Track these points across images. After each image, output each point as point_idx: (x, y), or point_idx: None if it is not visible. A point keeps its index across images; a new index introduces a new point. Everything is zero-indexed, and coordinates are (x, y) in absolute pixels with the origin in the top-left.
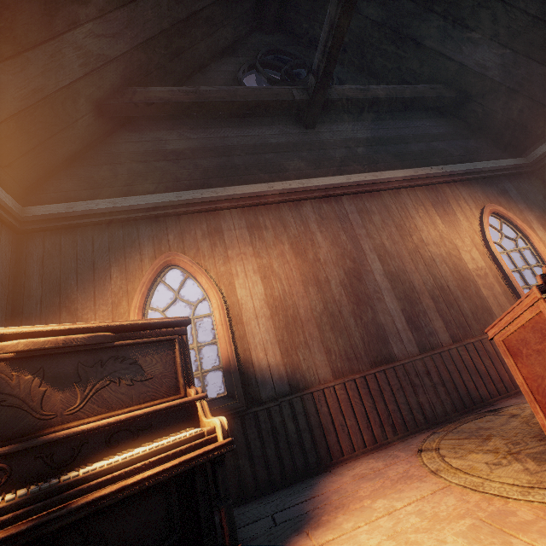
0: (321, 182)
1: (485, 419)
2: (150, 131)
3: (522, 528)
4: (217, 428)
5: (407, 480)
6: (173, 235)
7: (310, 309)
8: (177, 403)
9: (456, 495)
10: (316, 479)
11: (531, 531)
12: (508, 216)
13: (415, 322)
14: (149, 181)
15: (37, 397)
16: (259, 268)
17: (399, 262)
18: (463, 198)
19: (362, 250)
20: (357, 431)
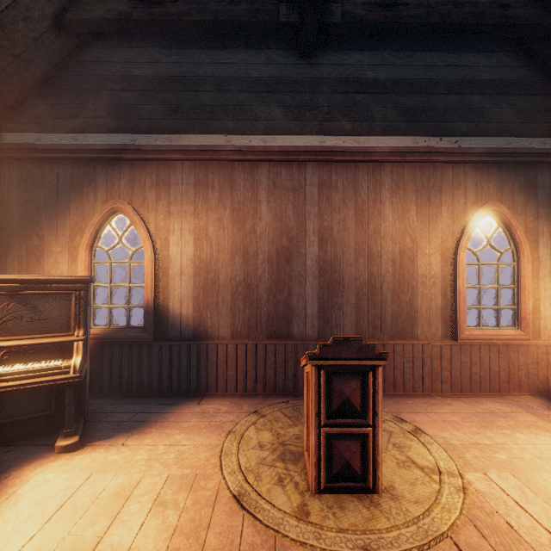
0: (287, 141)
1: None
2: (120, 48)
3: (195, 490)
4: (71, 367)
5: (213, 429)
6: (125, 181)
7: (230, 277)
8: (58, 341)
9: (212, 453)
10: (185, 401)
11: (195, 493)
12: (509, 222)
13: (327, 313)
14: (112, 115)
15: None
16: (195, 229)
17: (340, 251)
18: (465, 187)
19: (304, 230)
20: (234, 380)
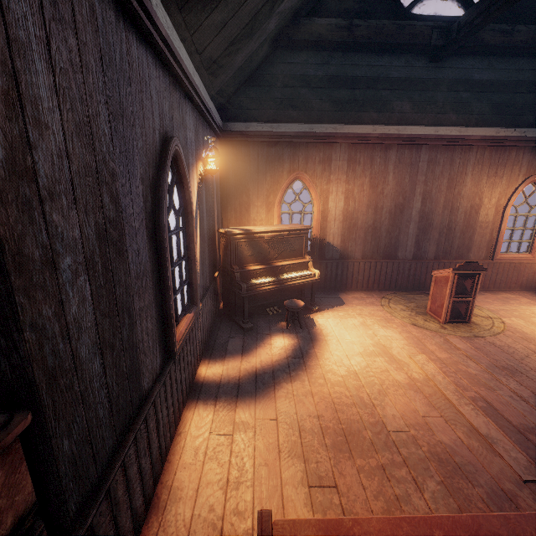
0: (413, 131)
1: (420, 296)
2: (301, 52)
3: (392, 323)
4: (316, 274)
5: (371, 304)
6: (302, 157)
7: (364, 222)
8: (304, 262)
9: (383, 313)
10: (338, 293)
11: (394, 324)
12: None
13: (420, 244)
14: (294, 107)
15: (268, 252)
16: (346, 191)
17: (434, 206)
18: (521, 164)
19: (414, 192)
20: (361, 282)
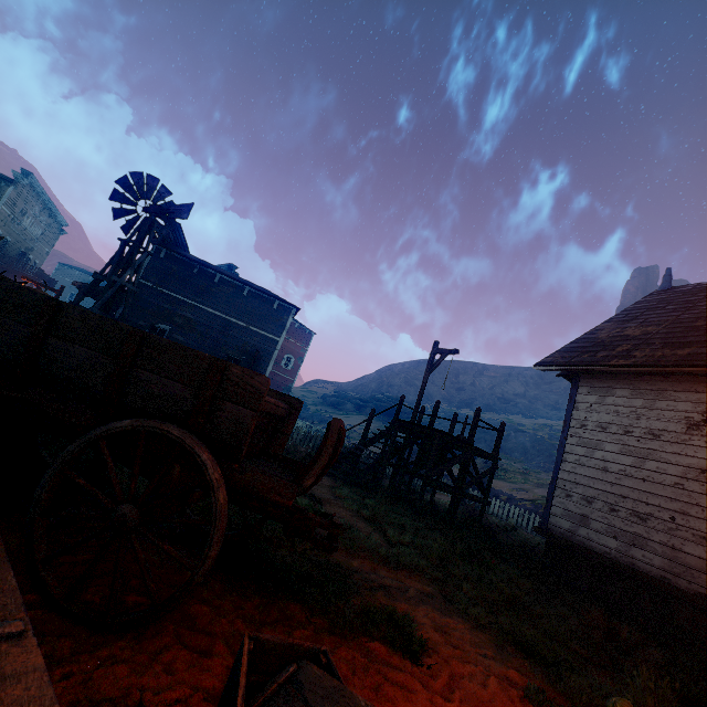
0: None
1: None
2: None
3: None
4: None
5: None
6: None
7: None
8: None
9: None
10: None
11: None
12: None
13: None
14: None
15: None
16: None
17: None
18: None
19: None
20: None
